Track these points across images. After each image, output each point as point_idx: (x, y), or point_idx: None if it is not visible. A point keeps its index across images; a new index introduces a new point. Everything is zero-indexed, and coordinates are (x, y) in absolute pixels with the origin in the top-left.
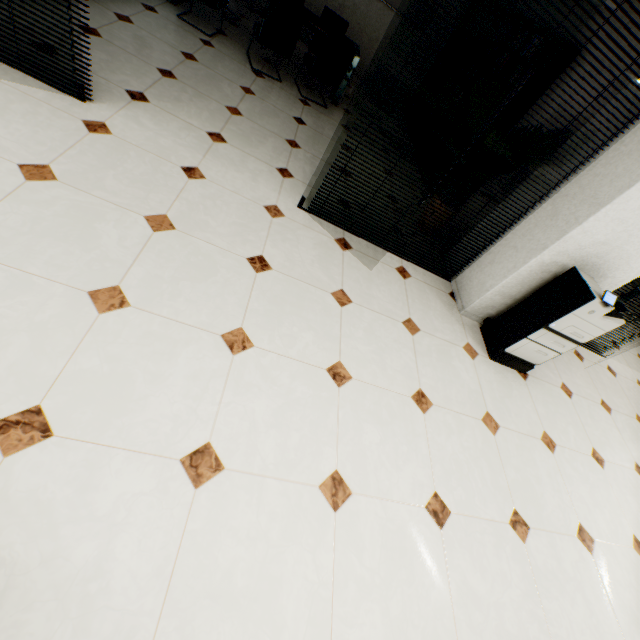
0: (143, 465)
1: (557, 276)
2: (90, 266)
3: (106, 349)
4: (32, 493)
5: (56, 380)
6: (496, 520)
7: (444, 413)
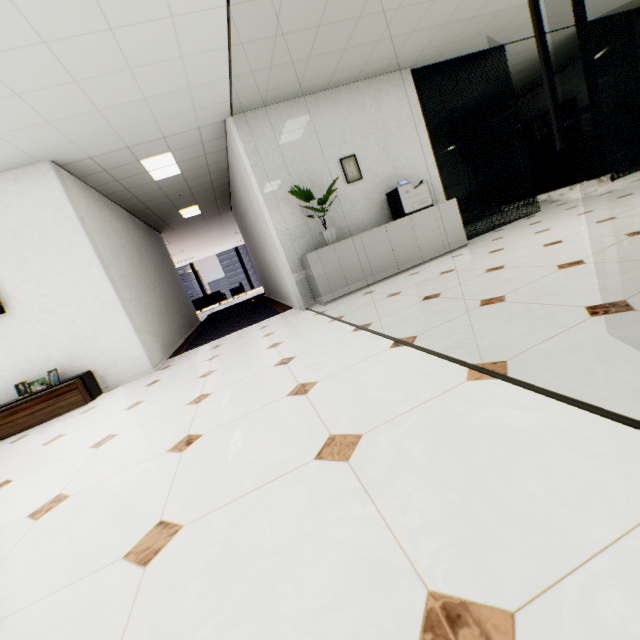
0: None
1: None
2: None
3: None
4: None
5: None
6: None
7: None
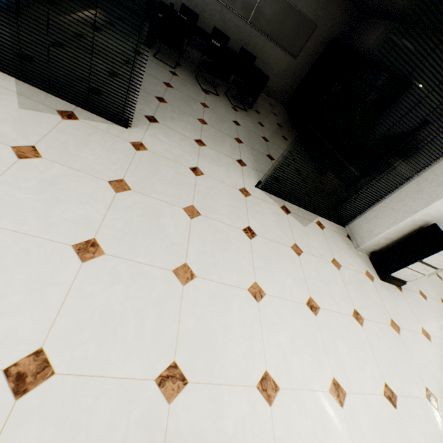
0: (239, 394)
1: (421, 227)
2: (167, 251)
3: (194, 311)
4: (191, 428)
5: (177, 340)
6: (419, 396)
7: (371, 324)
